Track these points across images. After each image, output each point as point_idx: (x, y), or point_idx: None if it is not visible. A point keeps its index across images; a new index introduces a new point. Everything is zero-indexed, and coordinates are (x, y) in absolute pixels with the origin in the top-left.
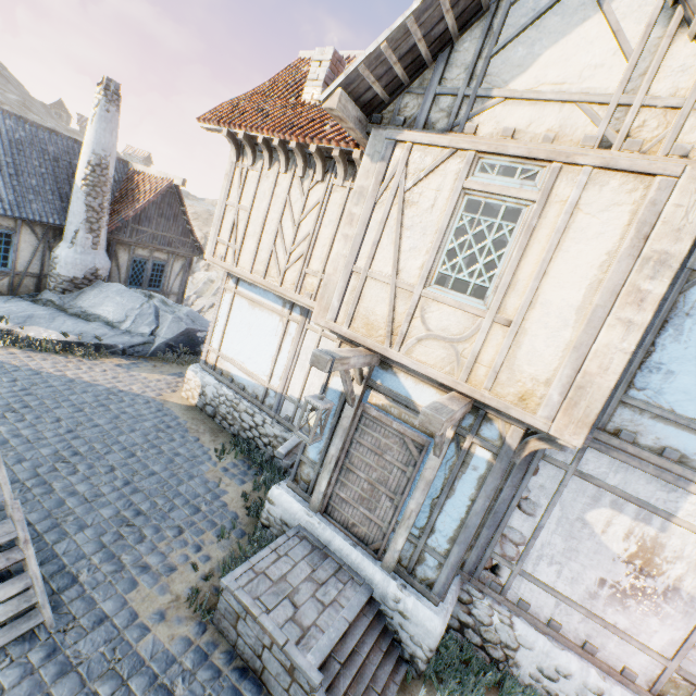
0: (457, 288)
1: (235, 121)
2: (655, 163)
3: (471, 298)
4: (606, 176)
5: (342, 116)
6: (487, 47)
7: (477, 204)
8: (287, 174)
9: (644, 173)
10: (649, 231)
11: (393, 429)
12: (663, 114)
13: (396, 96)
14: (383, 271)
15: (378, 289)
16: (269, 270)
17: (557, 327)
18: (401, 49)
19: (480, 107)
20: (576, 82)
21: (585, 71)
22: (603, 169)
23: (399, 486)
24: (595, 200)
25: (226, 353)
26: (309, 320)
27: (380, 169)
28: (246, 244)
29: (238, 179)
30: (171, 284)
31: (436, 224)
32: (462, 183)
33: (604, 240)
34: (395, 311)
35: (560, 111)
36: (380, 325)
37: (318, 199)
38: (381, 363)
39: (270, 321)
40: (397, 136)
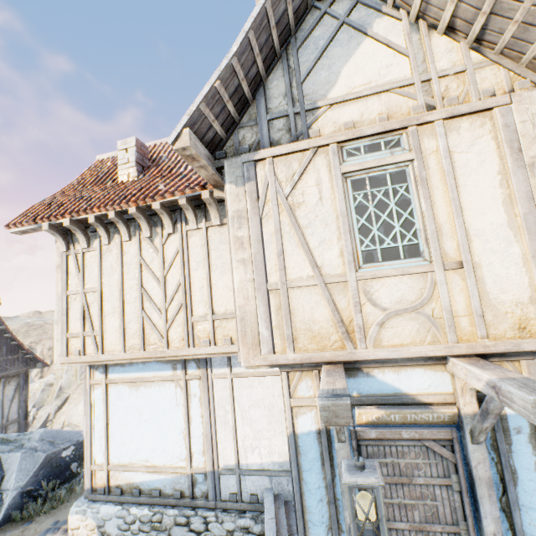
0: (388, 257)
1: (55, 212)
2: (486, 101)
3: (408, 259)
4: (455, 123)
5: (195, 154)
6: (294, 79)
7: (363, 181)
8: (132, 240)
9: (484, 110)
10: (519, 144)
11: (404, 440)
12: (456, 78)
13: (231, 132)
14: (302, 275)
15: (307, 295)
16: (146, 338)
17: (503, 248)
18: (230, 89)
19: (312, 117)
20: (379, 79)
21: (381, 71)
22: (449, 118)
23: (455, 510)
24: (459, 141)
25: (119, 461)
26: (210, 368)
27: (250, 188)
28: (107, 324)
29: (75, 266)
30: (6, 413)
31: (333, 212)
32: (339, 170)
33: (488, 165)
34: (337, 308)
35: (380, 99)
36: (328, 331)
37: (176, 249)
38: (346, 371)
39: (163, 393)
40: (254, 157)
